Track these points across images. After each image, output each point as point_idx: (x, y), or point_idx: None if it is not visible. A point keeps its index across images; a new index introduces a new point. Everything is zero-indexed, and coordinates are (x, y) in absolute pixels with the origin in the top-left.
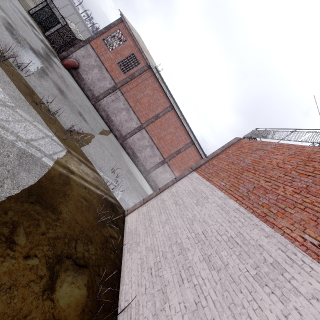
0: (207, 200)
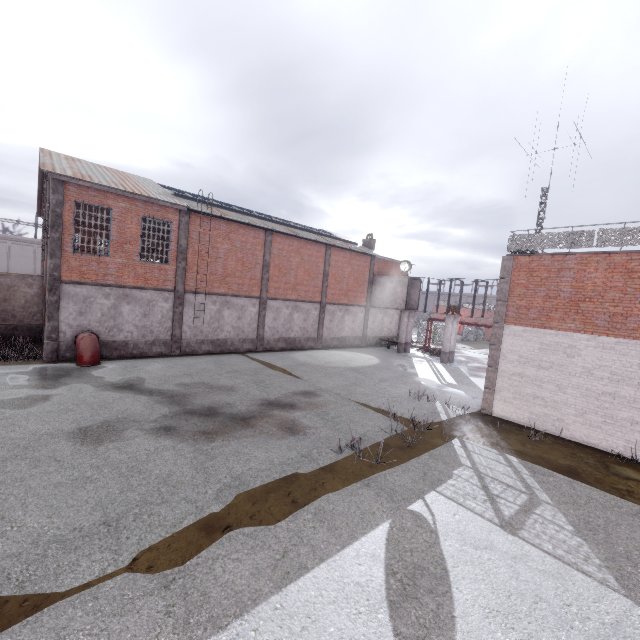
0: (577, 349)
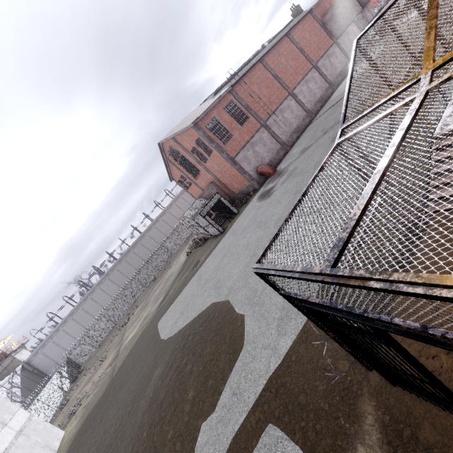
0: None
